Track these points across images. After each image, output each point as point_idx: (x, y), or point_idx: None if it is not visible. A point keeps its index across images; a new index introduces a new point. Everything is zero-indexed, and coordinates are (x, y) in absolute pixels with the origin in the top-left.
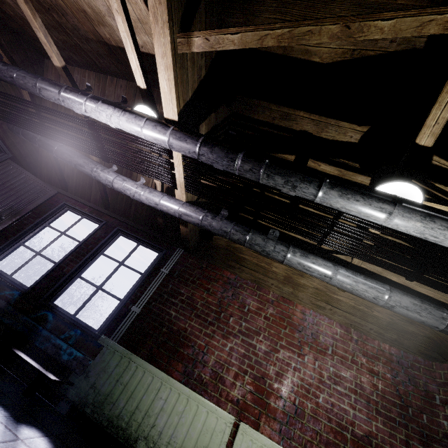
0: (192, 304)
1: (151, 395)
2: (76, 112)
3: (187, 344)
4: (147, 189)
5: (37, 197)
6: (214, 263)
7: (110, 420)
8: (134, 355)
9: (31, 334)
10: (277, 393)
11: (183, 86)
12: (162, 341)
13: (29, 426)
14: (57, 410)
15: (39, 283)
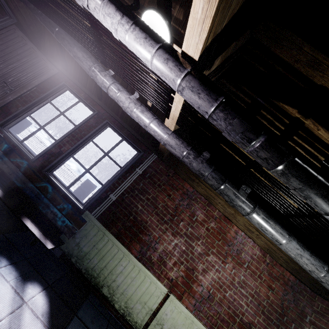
0: (155, 204)
1: (115, 261)
2: (77, 2)
3: (145, 233)
4: (139, 107)
5: (41, 73)
6: (179, 173)
7: (87, 270)
8: (107, 231)
9: (36, 199)
10: (200, 282)
11: (222, 13)
12: (128, 225)
13: (33, 282)
14: (53, 253)
15: (42, 155)
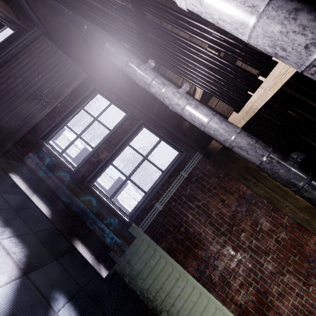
0: (207, 212)
1: (171, 282)
2: None
3: (200, 247)
4: (192, 101)
5: (72, 80)
6: (229, 172)
7: (142, 291)
8: (158, 246)
9: (82, 214)
10: (277, 309)
11: None
12: (180, 239)
13: None
14: None
15: (82, 166)
